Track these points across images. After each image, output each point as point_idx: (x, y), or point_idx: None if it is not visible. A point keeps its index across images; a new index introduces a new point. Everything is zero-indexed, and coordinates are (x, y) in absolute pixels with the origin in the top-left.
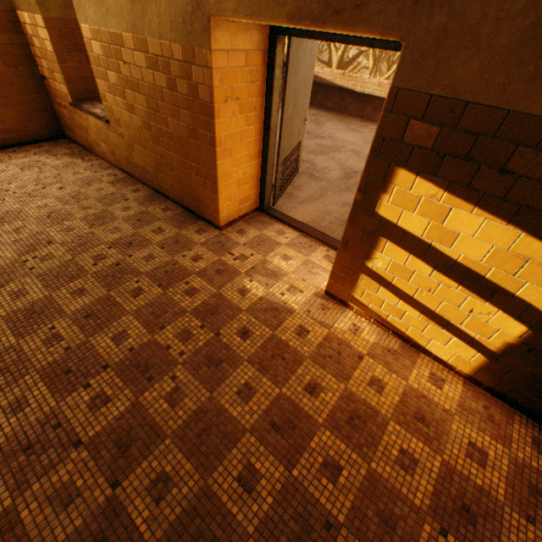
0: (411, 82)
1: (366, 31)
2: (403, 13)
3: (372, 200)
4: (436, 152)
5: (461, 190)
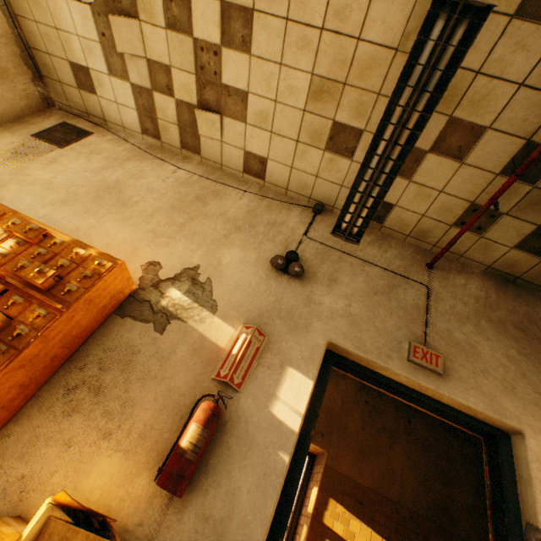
0: (330, 464)
1: (316, 444)
2: (326, 444)
3: (321, 513)
4: (341, 492)
5: (351, 509)
